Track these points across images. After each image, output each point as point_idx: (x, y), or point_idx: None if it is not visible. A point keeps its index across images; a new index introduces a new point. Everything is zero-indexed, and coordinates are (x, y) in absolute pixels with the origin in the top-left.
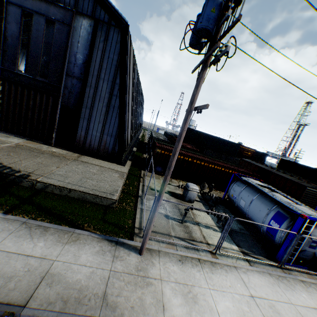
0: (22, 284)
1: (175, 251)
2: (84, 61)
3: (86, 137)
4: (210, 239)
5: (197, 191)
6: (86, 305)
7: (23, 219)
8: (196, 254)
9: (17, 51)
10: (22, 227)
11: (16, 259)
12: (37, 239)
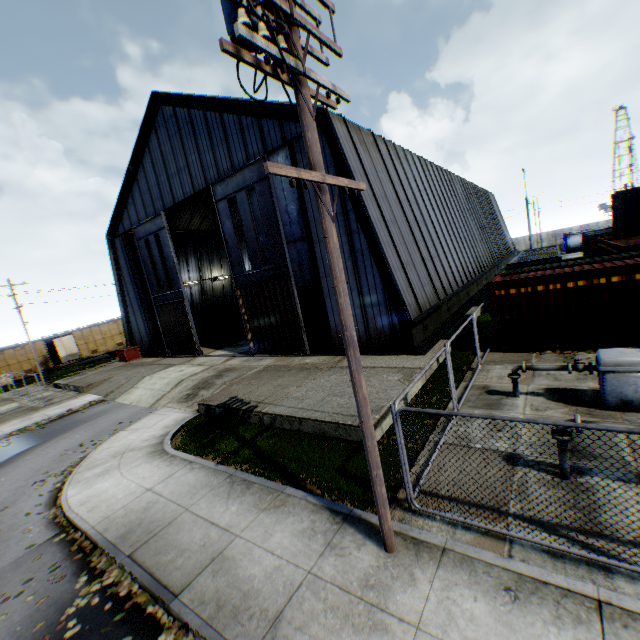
0: (189, 563)
1: (499, 558)
2: (298, 210)
3: None
4: None
5: (639, 369)
6: (241, 626)
7: (231, 470)
8: (590, 584)
9: (238, 249)
10: (225, 482)
11: (199, 526)
12: (233, 500)
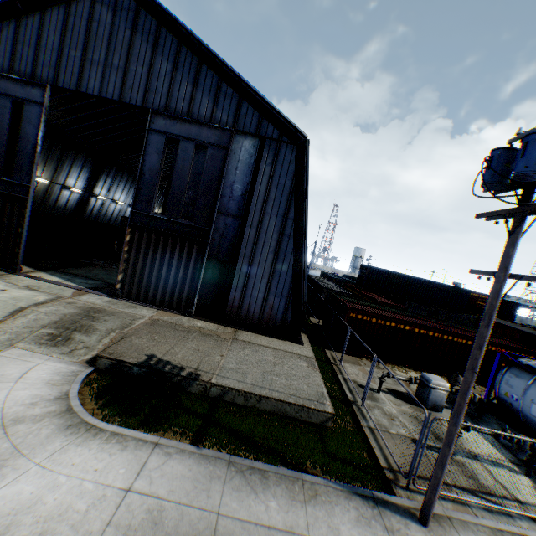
0: None
1: (473, 517)
2: (243, 192)
3: (243, 300)
4: (516, 491)
5: (446, 389)
6: None
7: (223, 454)
8: (513, 525)
9: (155, 187)
10: (231, 471)
11: (257, 534)
12: (263, 494)
